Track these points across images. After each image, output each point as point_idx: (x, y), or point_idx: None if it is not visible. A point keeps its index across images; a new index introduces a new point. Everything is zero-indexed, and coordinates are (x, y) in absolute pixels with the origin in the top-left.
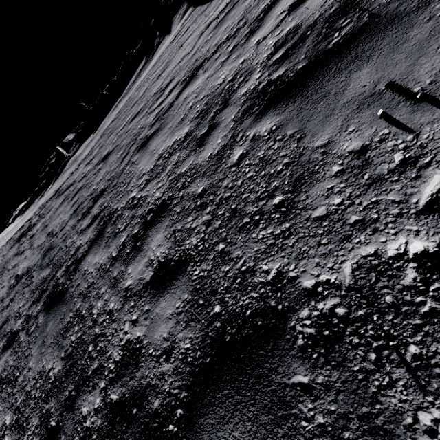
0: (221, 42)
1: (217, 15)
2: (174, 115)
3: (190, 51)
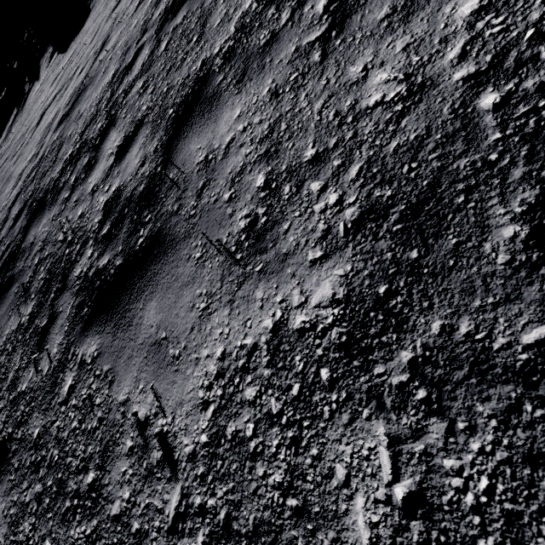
0: (57, 93)
1: (61, 70)
2: (28, 148)
3: (43, 100)
